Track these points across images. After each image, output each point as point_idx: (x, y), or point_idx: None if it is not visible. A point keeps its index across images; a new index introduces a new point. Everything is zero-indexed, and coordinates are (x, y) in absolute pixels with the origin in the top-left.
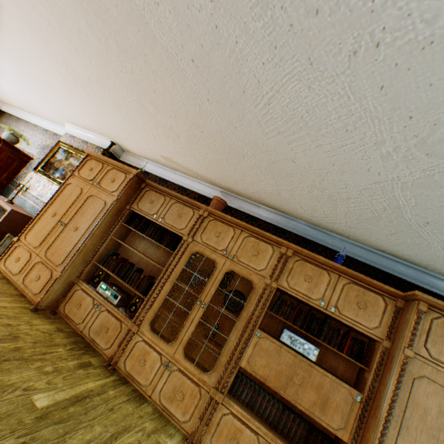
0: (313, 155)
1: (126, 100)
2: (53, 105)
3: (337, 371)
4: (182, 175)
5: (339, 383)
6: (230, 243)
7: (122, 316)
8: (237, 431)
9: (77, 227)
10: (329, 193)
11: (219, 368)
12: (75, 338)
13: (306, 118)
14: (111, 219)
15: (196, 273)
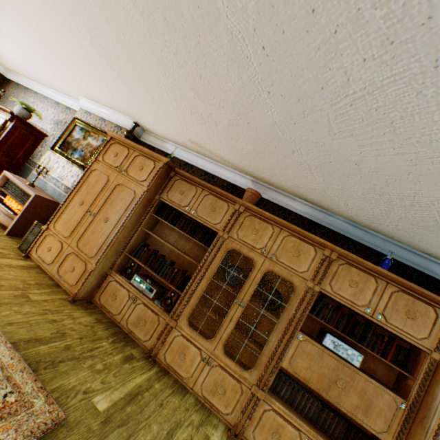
0: (387, 161)
1: (160, 81)
2: (67, 77)
3: (375, 373)
4: (209, 160)
5: (383, 390)
6: (269, 242)
7: (159, 309)
8: (279, 426)
9: (107, 218)
10: (389, 198)
11: (260, 367)
12: (113, 329)
13: (396, 124)
14: (141, 210)
15: (230, 268)
